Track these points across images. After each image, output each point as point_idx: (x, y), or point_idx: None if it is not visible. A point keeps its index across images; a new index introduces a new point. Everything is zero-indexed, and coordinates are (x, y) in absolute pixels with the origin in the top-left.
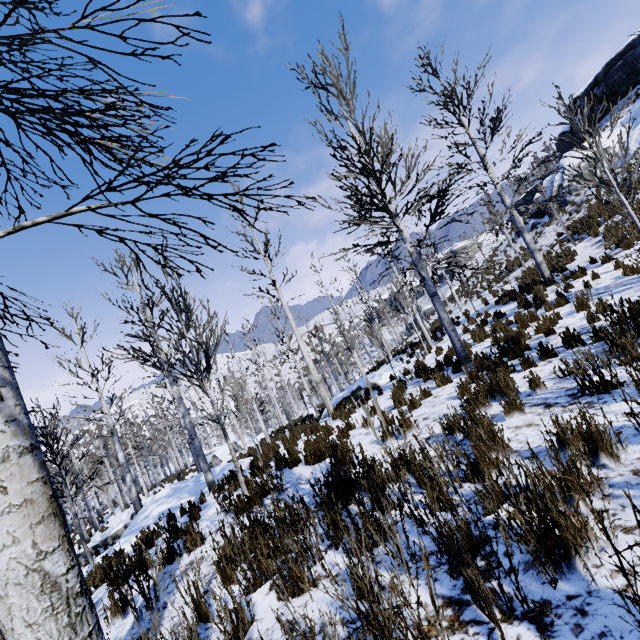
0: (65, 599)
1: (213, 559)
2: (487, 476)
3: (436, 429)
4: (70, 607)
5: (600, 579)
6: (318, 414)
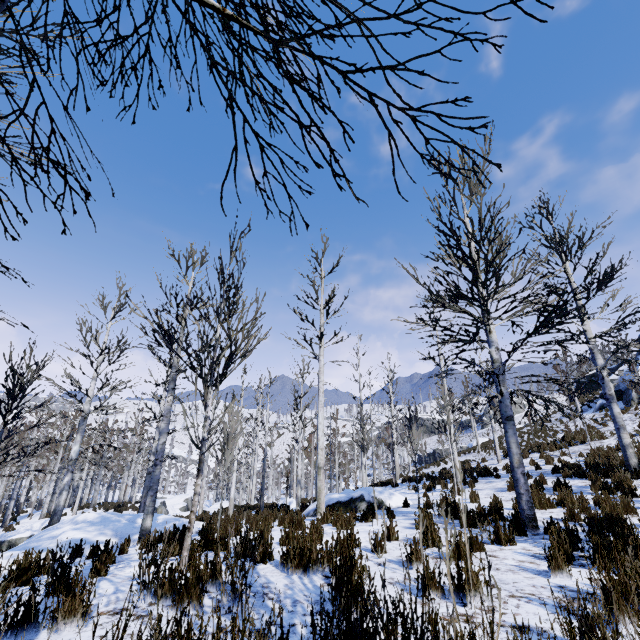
0: None
1: None
2: None
3: (528, 616)
4: None
5: None
6: (298, 508)
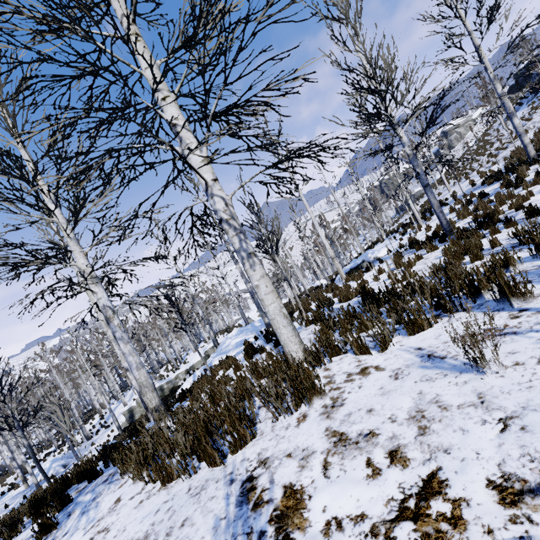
0: (290, 321)
1: (318, 328)
2: (452, 273)
3: (427, 274)
4: (292, 324)
5: (491, 298)
6: (329, 282)
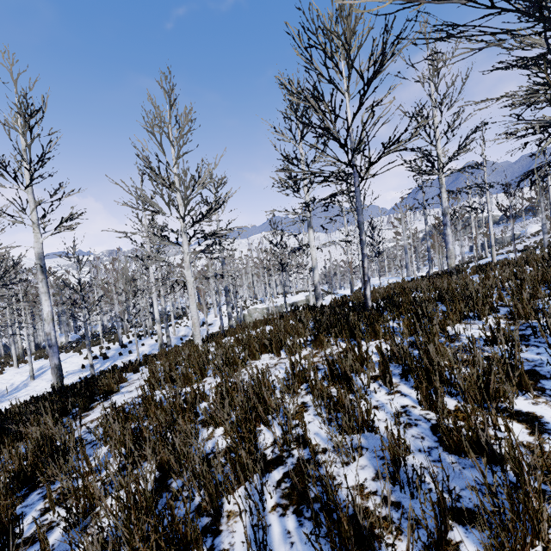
0: None
1: None
2: None
3: None
4: None
5: None
6: None
